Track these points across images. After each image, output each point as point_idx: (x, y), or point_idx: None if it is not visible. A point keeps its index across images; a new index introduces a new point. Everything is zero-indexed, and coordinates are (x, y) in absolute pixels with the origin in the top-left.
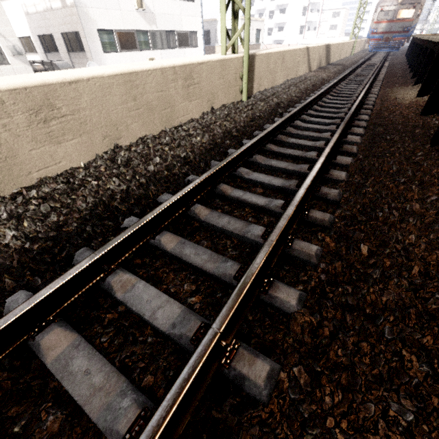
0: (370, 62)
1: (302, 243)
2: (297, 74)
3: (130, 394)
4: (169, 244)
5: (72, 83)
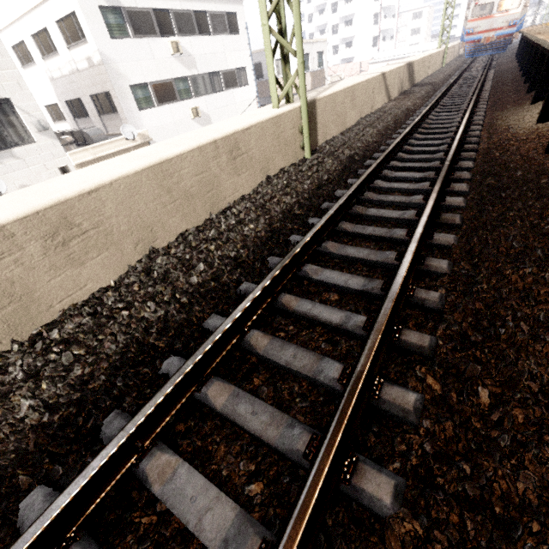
0: (469, 73)
1: (394, 390)
2: (373, 108)
3: None
4: (218, 399)
5: (92, 192)
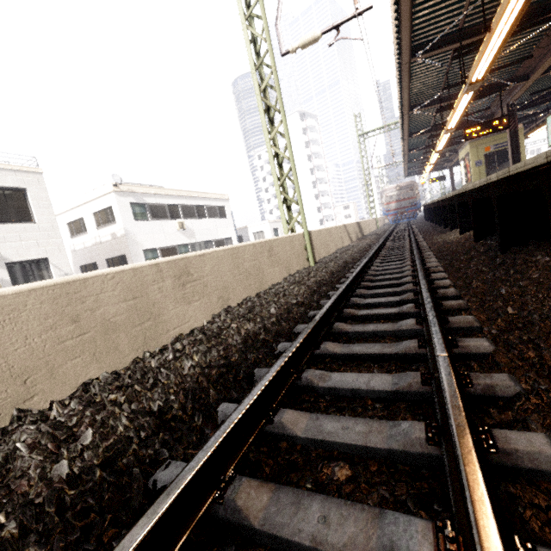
0: (398, 228)
1: (455, 317)
2: (343, 244)
3: (403, 421)
4: (335, 349)
5: (201, 256)
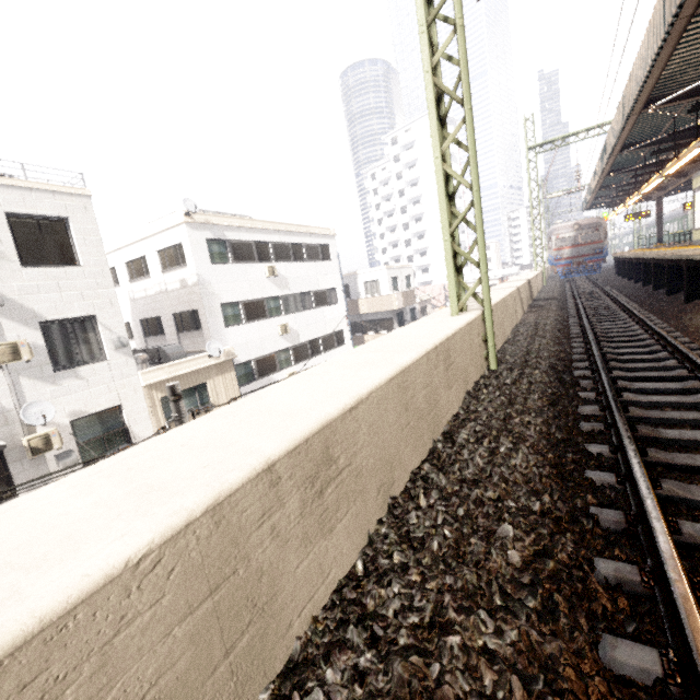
0: (581, 289)
1: None
2: (516, 319)
3: None
4: None
5: (352, 409)
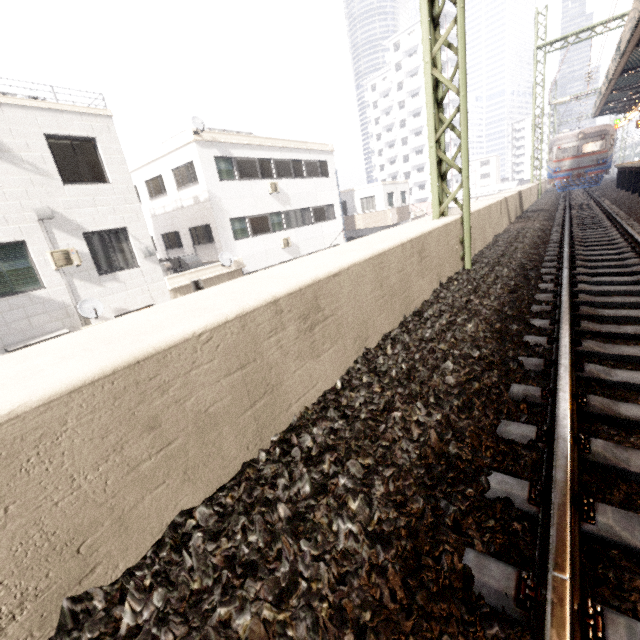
0: (575, 201)
1: None
2: (501, 228)
3: None
4: (634, 534)
5: (335, 276)
